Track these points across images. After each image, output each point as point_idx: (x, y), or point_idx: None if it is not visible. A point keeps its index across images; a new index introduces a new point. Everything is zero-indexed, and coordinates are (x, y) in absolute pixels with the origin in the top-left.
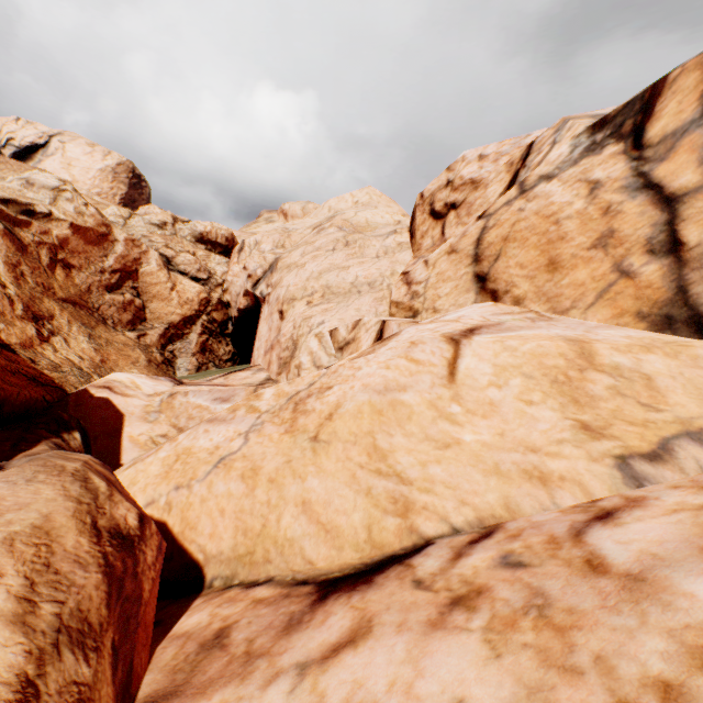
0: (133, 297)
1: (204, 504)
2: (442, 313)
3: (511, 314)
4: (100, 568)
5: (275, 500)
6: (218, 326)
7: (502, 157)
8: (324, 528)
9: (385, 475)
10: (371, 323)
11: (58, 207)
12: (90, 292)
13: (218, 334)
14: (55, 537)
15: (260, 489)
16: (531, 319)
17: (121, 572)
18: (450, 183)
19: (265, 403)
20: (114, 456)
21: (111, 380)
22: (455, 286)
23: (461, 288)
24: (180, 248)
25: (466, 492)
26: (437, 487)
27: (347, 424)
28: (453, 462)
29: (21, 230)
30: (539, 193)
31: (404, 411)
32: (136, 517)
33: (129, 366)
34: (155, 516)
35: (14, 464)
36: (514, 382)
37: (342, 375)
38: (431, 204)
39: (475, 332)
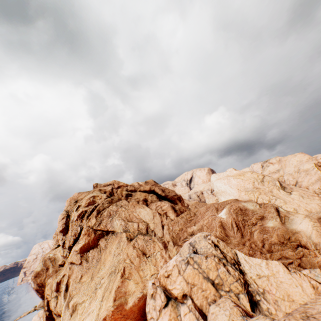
0: None
1: None
2: None
3: None
4: None
5: None
6: None
7: None
8: None
9: None
10: None
11: None
12: None
13: None
14: None
15: None
16: None
17: None
18: (318, 162)
19: None
20: None
21: None
22: None
23: None
24: None
25: None
26: None
27: None
28: None
29: None
30: None
31: None
32: None
33: None
34: None
35: None
36: None
37: None
38: (317, 165)
39: None
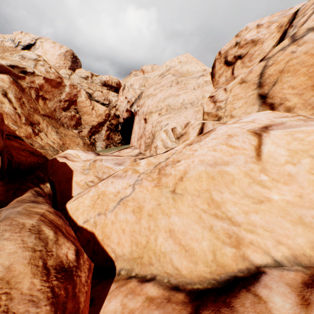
0: (75, 113)
1: (113, 225)
2: (236, 118)
3: (287, 117)
4: (48, 301)
5: (152, 227)
6: (114, 127)
7: (272, 24)
8: (184, 249)
9: (220, 218)
10: (195, 124)
11: (37, 69)
12: (55, 111)
13: (114, 130)
14: (13, 284)
15: (144, 219)
16: (302, 120)
17: (64, 298)
18: (238, 44)
19: (141, 168)
20: (69, 192)
21: (66, 153)
22: (245, 102)
23: (249, 103)
24: (95, 89)
25: (280, 235)
26: (258, 229)
27: (193, 184)
28: (267, 213)
29: (21, 81)
30: (308, 40)
31: (228, 177)
32: (74, 252)
33: (75, 146)
34: (88, 229)
35: (2, 213)
36: (305, 161)
37: (185, 154)
38: (225, 58)
39: (268, 128)
